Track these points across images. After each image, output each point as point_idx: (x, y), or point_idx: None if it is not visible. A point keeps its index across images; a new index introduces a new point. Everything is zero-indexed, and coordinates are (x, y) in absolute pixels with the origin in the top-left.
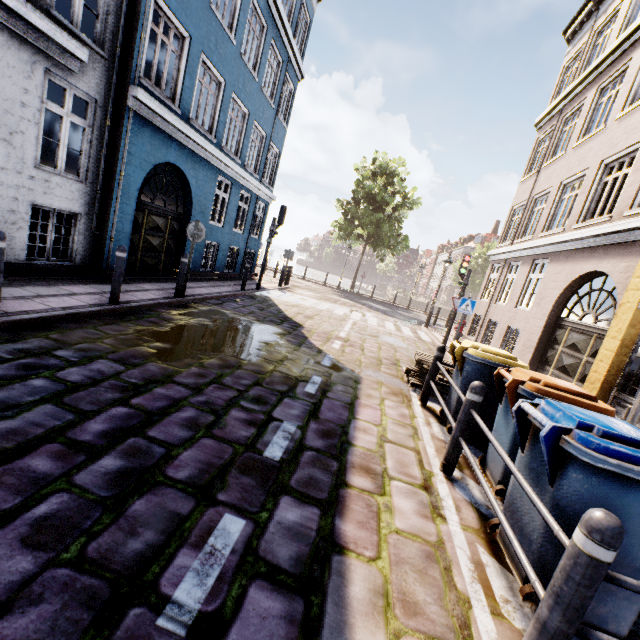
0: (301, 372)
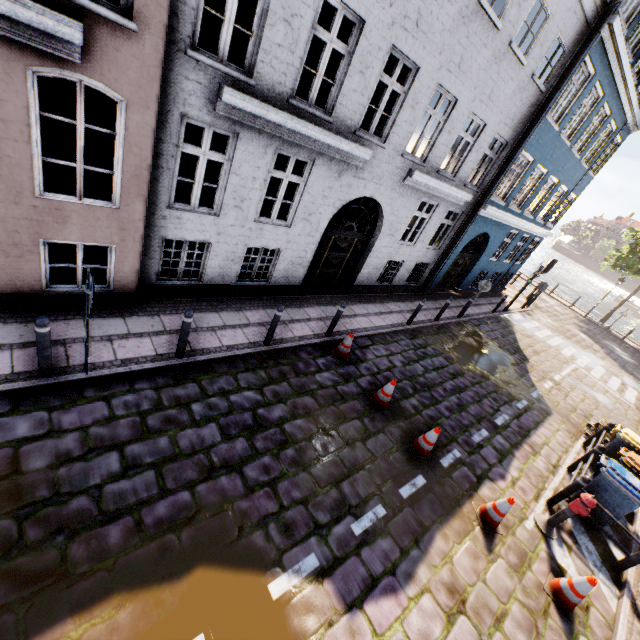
0: (517, 394)
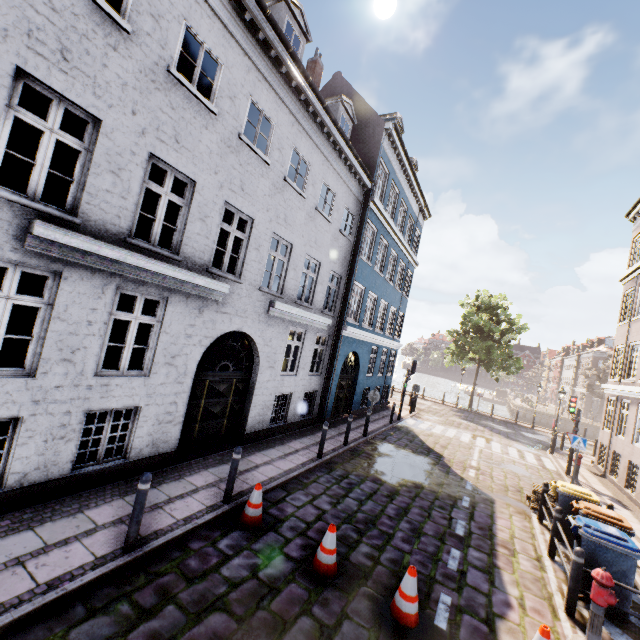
0: (456, 493)
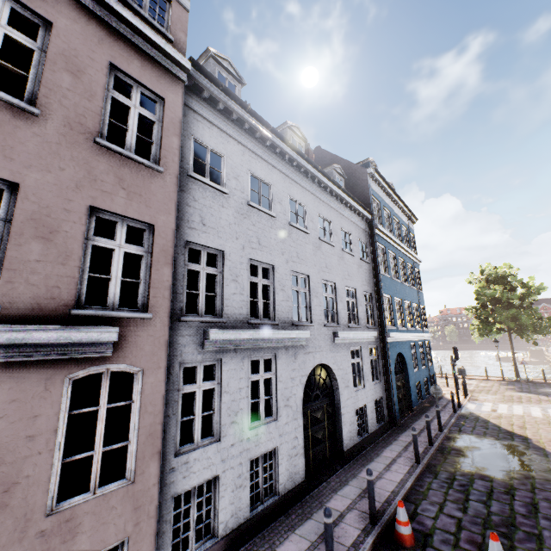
0: None
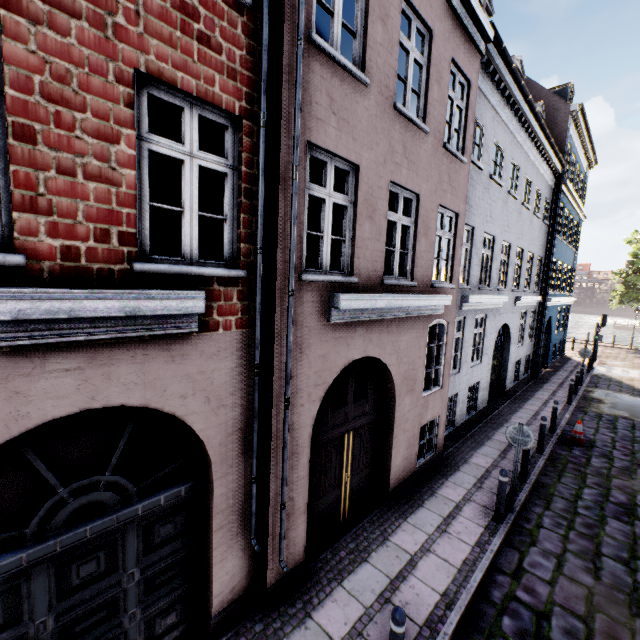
0: None
